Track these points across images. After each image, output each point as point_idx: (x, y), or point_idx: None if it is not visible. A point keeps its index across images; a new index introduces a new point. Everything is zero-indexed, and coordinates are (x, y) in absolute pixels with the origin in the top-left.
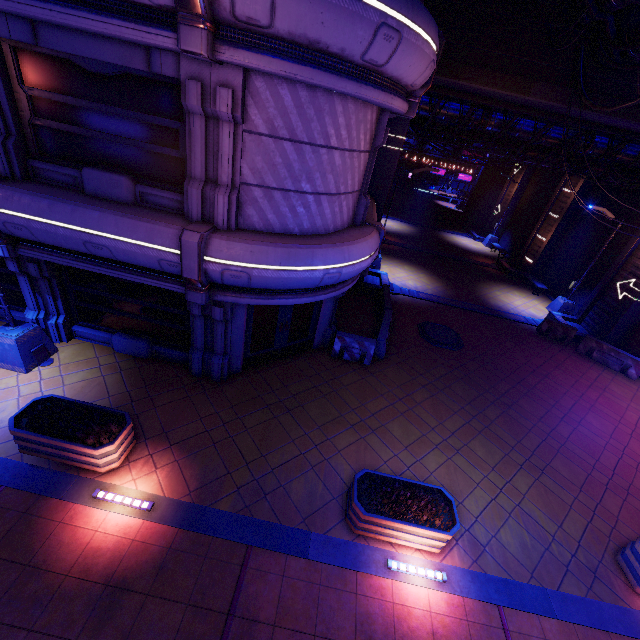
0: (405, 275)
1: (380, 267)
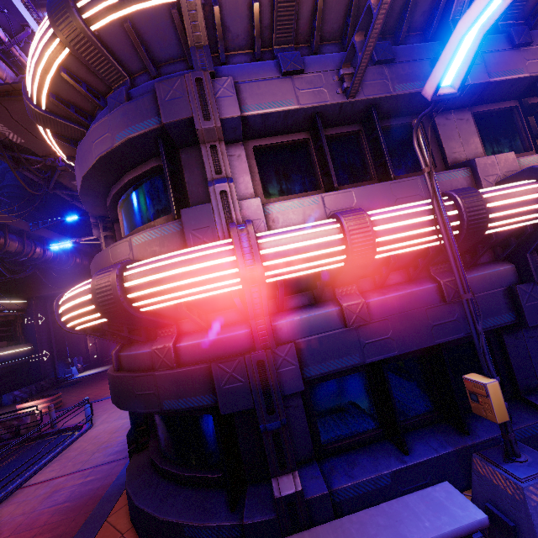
0: (94, 371)
1: (73, 373)
